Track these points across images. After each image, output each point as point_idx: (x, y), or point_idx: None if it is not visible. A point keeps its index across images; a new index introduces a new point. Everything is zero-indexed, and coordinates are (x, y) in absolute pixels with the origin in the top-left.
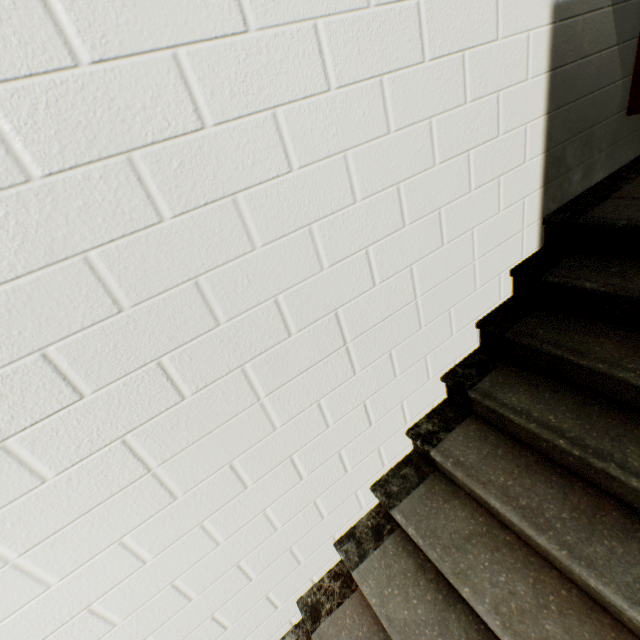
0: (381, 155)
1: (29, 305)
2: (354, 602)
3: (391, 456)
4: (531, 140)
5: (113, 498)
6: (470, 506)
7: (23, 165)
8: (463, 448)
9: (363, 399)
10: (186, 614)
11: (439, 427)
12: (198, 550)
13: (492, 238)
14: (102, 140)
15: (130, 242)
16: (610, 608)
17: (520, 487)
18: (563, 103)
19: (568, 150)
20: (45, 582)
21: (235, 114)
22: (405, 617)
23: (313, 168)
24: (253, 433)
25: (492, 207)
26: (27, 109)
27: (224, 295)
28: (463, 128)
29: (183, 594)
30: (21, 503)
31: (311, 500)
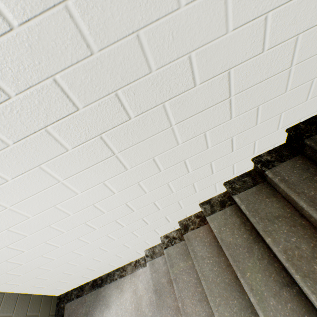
0: None
1: (40, 43)
2: (205, 228)
3: (239, 170)
4: None
5: (98, 164)
6: (282, 203)
7: None
8: (289, 172)
9: (232, 135)
10: (132, 215)
11: (275, 159)
12: (137, 193)
13: None
14: None
15: None
16: None
17: None
18: None
19: None
20: (75, 192)
21: None
22: (230, 241)
23: None
24: (166, 144)
25: None
26: None
27: (155, 48)
28: None
29: (130, 208)
30: (59, 158)
31: (191, 183)
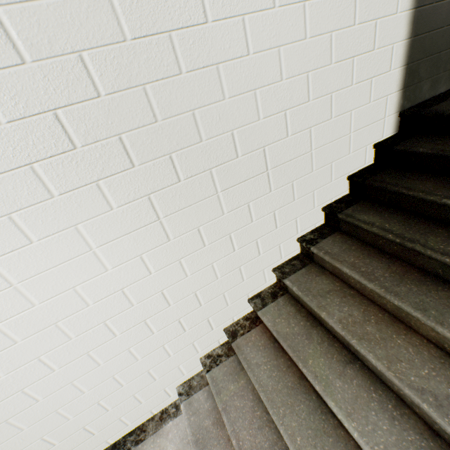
0: (299, 52)
1: (117, 109)
2: (257, 330)
3: (286, 253)
4: (396, 56)
5: (140, 230)
6: (331, 278)
7: (124, 32)
8: (331, 246)
9: (274, 209)
10: (166, 313)
11: (317, 237)
12: (176, 276)
13: (363, 120)
14: (159, 23)
15: (165, 83)
16: (405, 320)
17: (362, 263)
18: (420, 32)
19: (421, 66)
20: (105, 267)
21: (223, 16)
22: (287, 331)
23: (260, 55)
24: (212, 213)
25: (365, 98)
26: (129, 2)
27: (206, 124)
28: (351, 41)
29: (166, 300)
30: (101, 218)
31: (238, 266)
